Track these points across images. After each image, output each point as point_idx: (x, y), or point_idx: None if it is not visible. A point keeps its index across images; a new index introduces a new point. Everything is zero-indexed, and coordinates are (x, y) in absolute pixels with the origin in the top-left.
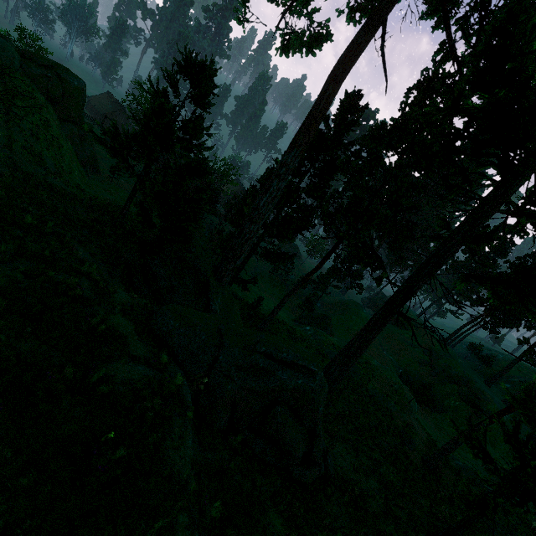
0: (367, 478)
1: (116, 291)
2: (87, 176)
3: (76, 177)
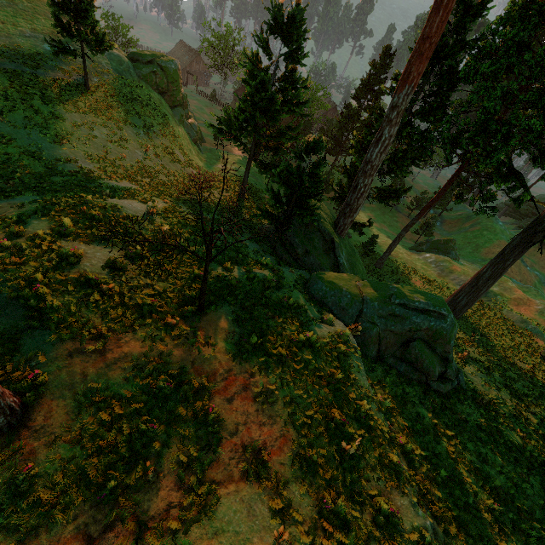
0: (498, 391)
1: (284, 272)
2: (200, 151)
3: (195, 156)
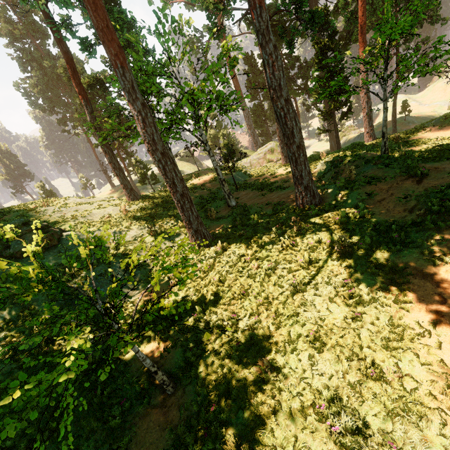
0: None
1: None
2: None
3: None
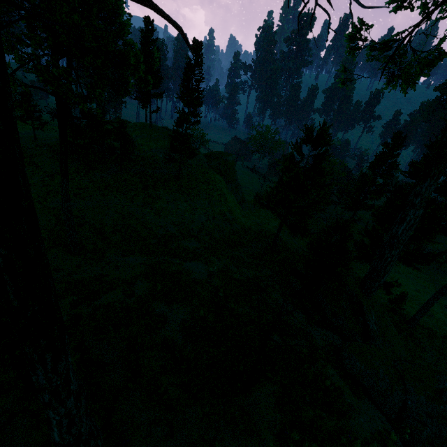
0: None
1: (316, 340)
2: (242, 209)
3: (238, 214)
